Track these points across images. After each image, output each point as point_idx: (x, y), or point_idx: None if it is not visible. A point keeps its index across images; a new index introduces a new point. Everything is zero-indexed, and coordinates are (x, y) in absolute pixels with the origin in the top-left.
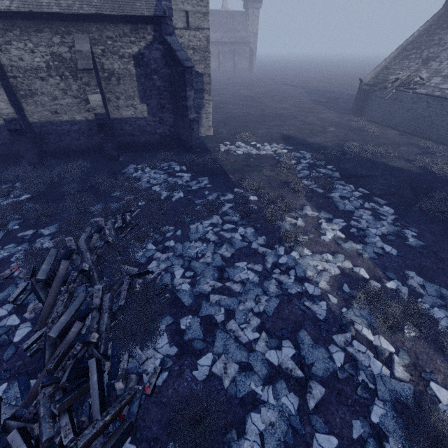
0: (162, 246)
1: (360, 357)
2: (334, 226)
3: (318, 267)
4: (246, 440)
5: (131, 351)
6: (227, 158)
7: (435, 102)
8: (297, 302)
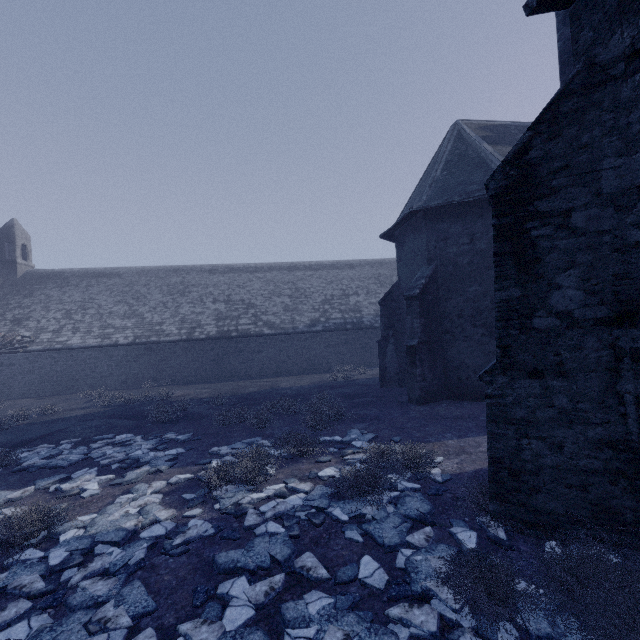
0: None
1: (281, 507)
2: (84, 477)
3: (132, 511)
4: None
5: None
6: None
7: (62, 355)
8: (162, 557)
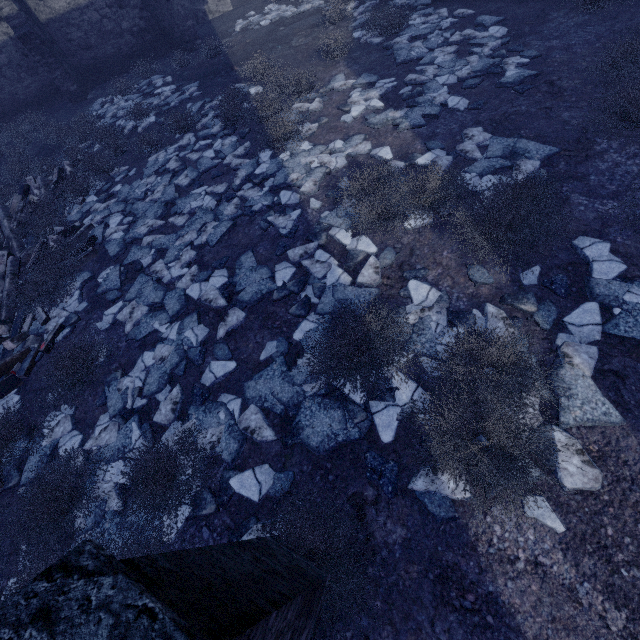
0: (105, 194)
1: (315, 268)
2: (371, 93)
3: (313, 165)
4: (127, 377)
5: (35, 314)
6: (241, 41)
7: None
8: (260, 220)
